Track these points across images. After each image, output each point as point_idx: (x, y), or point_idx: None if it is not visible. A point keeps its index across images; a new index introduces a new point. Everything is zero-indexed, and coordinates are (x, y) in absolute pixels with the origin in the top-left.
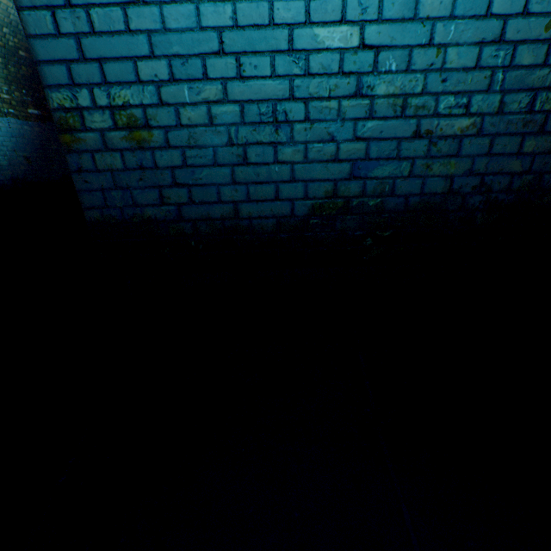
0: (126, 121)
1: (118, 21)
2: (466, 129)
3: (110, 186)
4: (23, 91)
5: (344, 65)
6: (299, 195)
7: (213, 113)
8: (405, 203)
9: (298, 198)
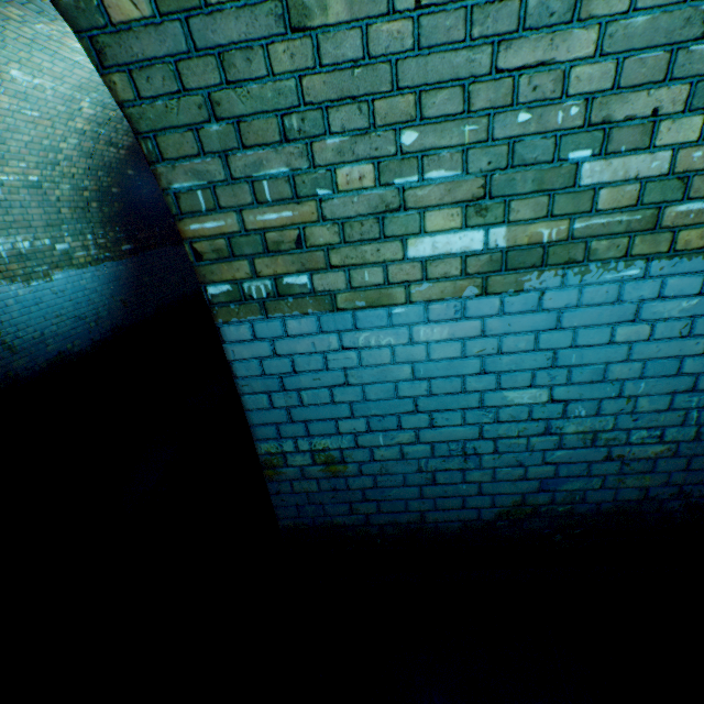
0: (324, 459)
1: (324, 396)
2: (660, 452)
3: (304, 502)
4: (117, 229)
5: (533, 414)
6: (485, 504)
7: (404, 450)
8: (597, 508)
9: (484, 506)
